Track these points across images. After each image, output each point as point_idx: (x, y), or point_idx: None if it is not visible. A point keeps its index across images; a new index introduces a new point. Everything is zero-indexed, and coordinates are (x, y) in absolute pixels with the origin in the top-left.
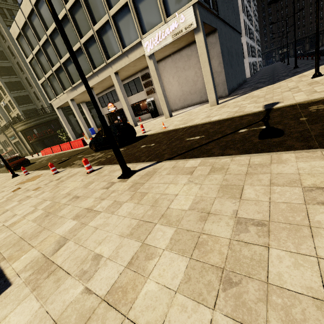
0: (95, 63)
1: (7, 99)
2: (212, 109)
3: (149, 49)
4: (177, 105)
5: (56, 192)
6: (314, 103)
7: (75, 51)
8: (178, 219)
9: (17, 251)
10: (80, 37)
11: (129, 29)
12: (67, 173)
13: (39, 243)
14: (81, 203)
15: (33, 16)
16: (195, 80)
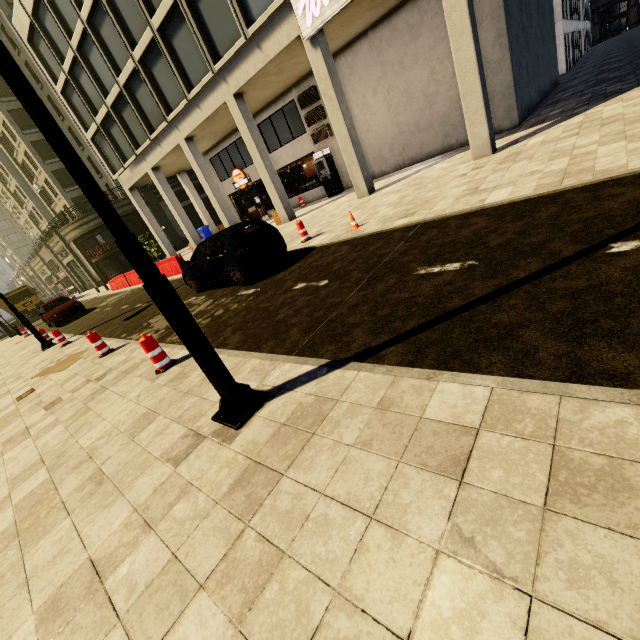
0: (191, 76)
1: (42, 178)
2: (480, 166)
3: (311, 19)
4: (385, 162)
5: (75, 432)
6: None
7: (145, 53)
8: None
9: None
10: (149, 13)
11: None
12: (123, 359)
13: None
14: (93, 523)
15: None
16: (431, 93)
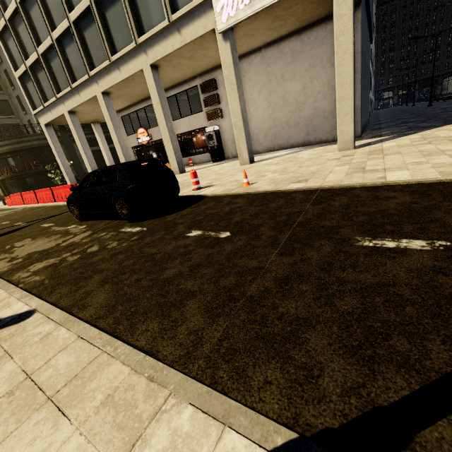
0: (117, 43)
1: None
2: (349, 154)
3: (226, 17)
4: (260, 144)
5: None
6: None
7: (80, 17)
8: None
9: None
10: None
11: None
12: None
13: None
14: None
15: None
16: (301, 102)
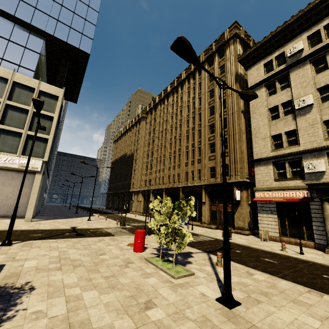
0: None
1: None
2: (29, 223)
3: None
4: None
5: None
6: (91, 229)
7: None
8: (66, 247)
9: None
10: None
11: None
12: None
13: None
14: None
15: None
16: (9, 196)
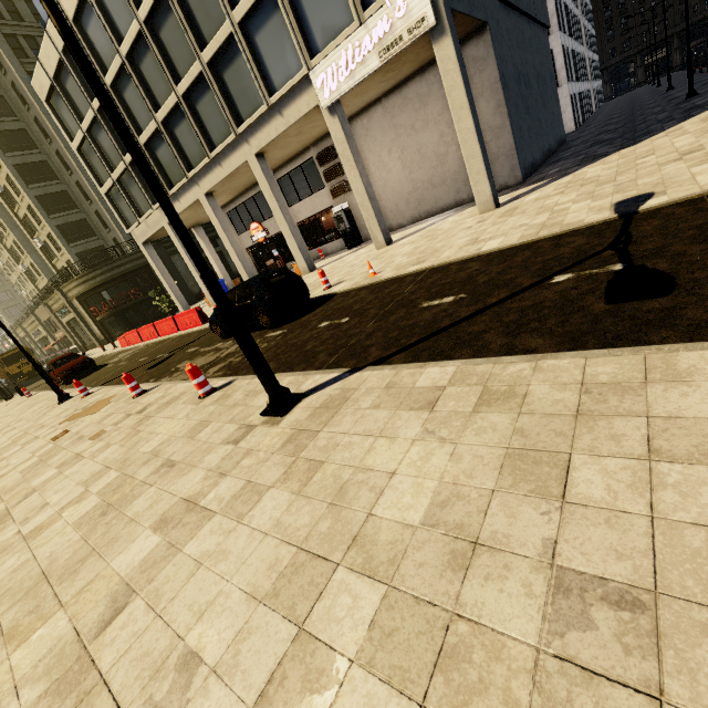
0: (213, 137)
1: (45, 233)
2: (484, 219)
3: (328, 92)
4: (403, 215)
5: (133, 446)
6: None
7: (168, 115)
8: (393, 558)
9: (29, 614)
10: (175, 81)
11: (279, 48)
12: (160, 395)
13: (76, 595)
14: (176, 483)
15: None
16: (442, 153)
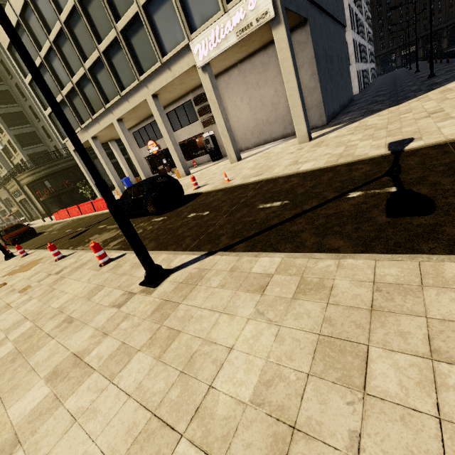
0: (123, 81)
1: (6, 139)
2: (301, 148)
3: (202, 57)
4: (249, 141)
5: (47, 301)
6: None
7: (93, 65)
8: (226, 435)
9: None
10: (97, 41)
11: (170, 25)
12: (74, 260)
13: None
14: (70, 339)
15: (28, 13)
16: (275, 102)
